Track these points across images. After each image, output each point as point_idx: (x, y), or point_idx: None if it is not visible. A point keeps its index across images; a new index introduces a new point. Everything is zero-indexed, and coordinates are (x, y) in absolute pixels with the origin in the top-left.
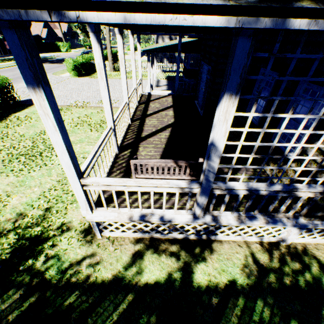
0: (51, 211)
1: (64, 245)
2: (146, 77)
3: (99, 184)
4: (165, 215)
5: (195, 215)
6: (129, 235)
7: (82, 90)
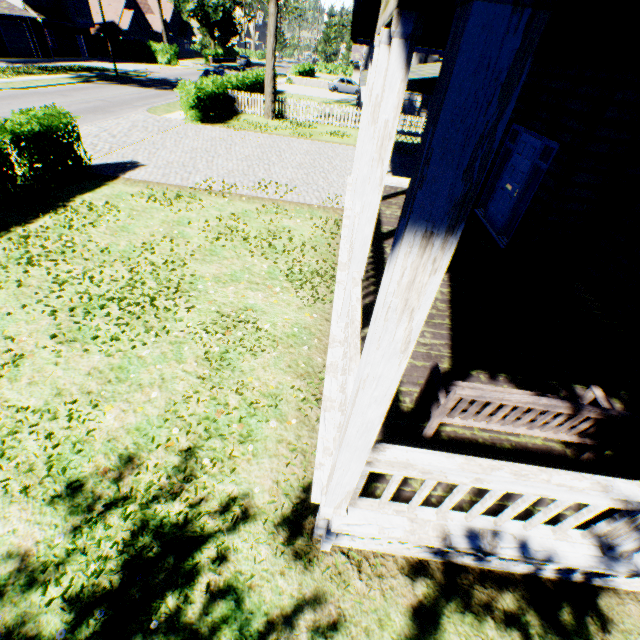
0: (198, 459)
1: (243, 562)
2: (342, 139)
3: (412, 465)
4: (529, 539)
5: (611, 551)
6: (397, 552)
7: (215, 155)
